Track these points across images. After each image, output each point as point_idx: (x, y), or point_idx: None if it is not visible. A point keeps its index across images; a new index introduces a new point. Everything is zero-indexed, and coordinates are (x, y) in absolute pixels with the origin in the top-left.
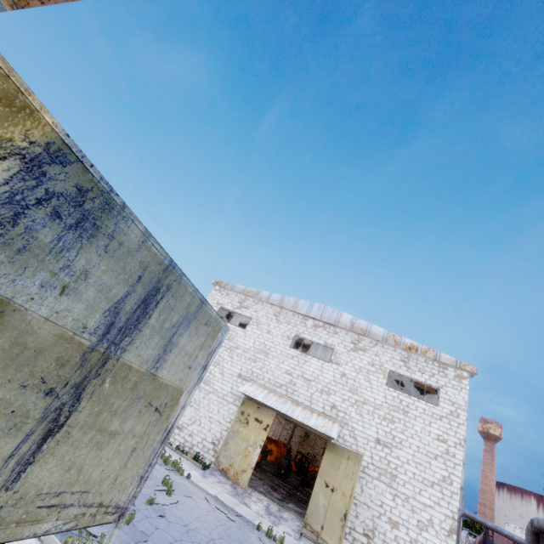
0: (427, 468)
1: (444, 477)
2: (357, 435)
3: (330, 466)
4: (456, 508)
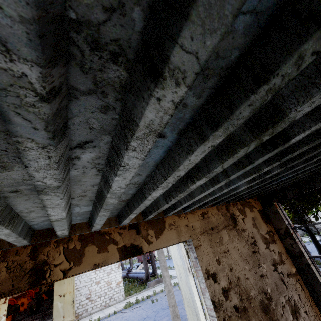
0: None
1: None
2: None
3: (59, 286)
4: None
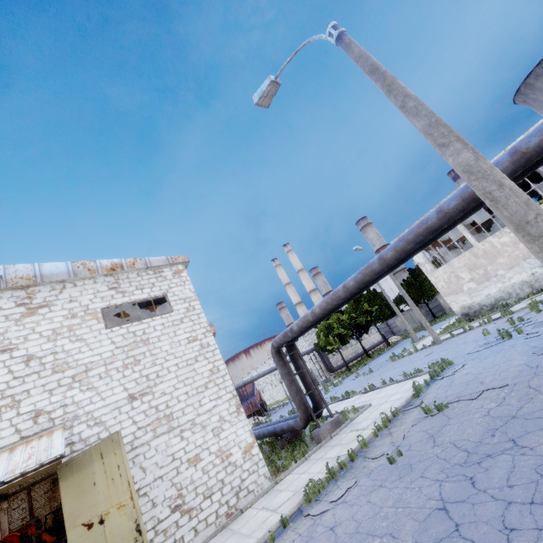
0: (195, 376)
1: (211, 370)
2: (100, 417)
3: (79, 496)
4: (232, 386)
